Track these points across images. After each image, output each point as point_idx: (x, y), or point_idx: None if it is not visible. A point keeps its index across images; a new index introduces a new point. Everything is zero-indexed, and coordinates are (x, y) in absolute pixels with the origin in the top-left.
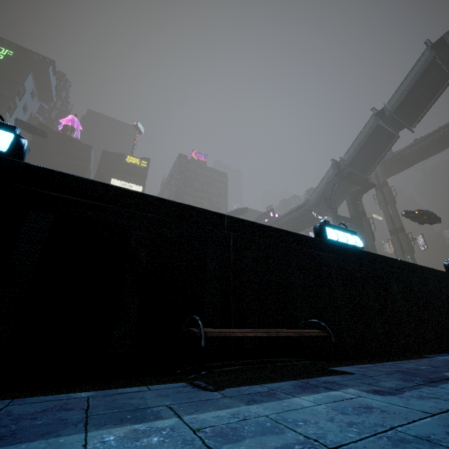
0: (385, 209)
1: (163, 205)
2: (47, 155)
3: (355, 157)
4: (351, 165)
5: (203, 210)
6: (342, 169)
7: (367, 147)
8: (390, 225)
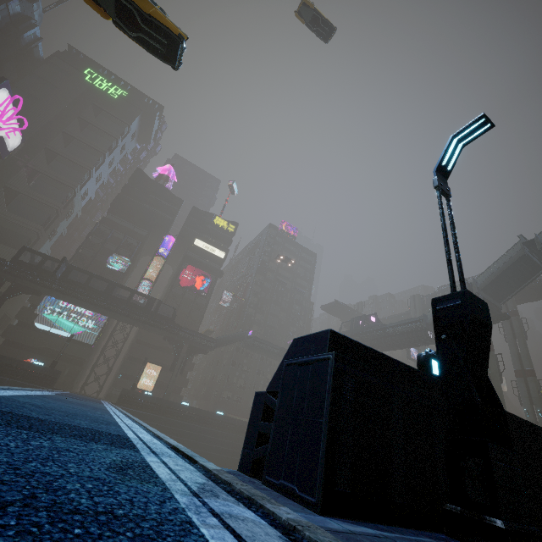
0: (512, 343)
1: (517, 421)
2: (138, 202)
3: (491, 282)
4: (485, 289)
5: (530, 423)
6: (474, 292)
7: (507, 275)
8: (517, 364)
